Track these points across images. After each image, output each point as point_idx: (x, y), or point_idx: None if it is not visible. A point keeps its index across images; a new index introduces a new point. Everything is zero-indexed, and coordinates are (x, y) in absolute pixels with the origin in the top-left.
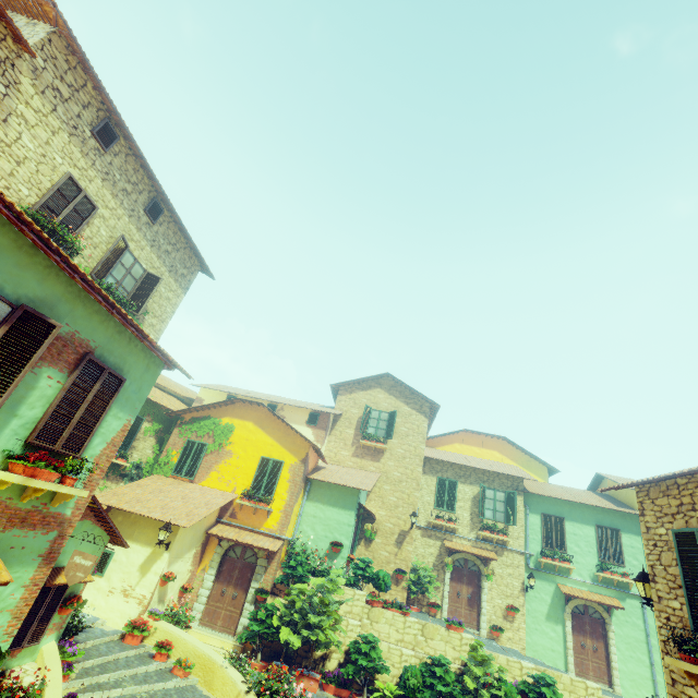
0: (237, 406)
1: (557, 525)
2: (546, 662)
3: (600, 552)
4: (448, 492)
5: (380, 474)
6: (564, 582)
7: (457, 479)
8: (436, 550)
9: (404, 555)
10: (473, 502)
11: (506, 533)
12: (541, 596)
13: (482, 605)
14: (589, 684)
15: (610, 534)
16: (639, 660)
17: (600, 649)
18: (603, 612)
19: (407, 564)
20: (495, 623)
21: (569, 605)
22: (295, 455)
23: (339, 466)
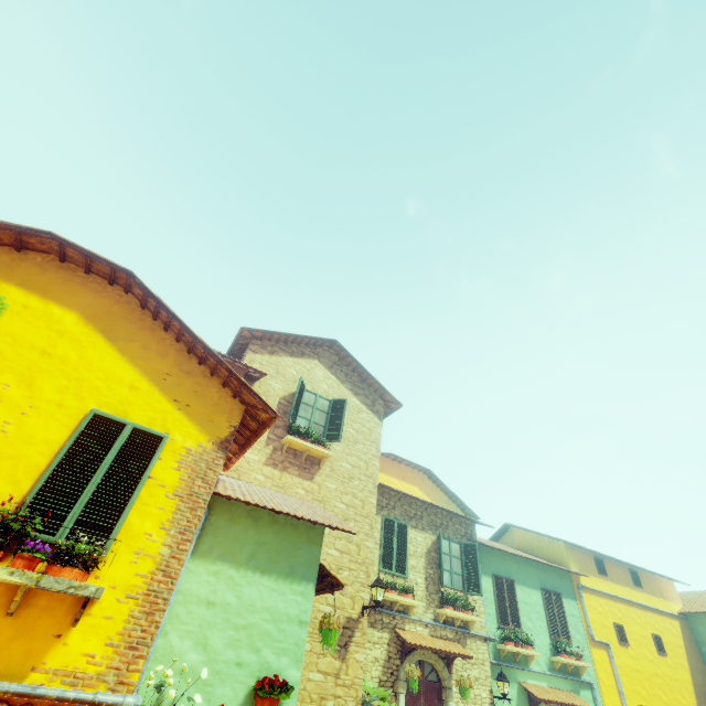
0: (32, 258)
1: (509, 590)
2: None
3: (550, 626)
4: (398, 542)
5: (317, 504)
6: (525, 679)
7: (407, 521)
8: (384, 650)
9: (351, 675)
10: (428, 558)
11: (472, 609)
12: None
13: None
14: None
15: (554, 601)
16: None
17: None
18: None
19: (357, 694)
20: None
21: None
22: (200, 425)
23: (239, 480)
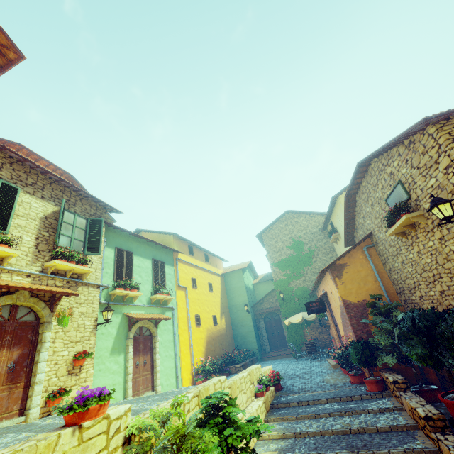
0: None
1: (128, 258)
2: None
3: (154, 280)
4: None
5: None
6: (129, 311)
7: (20, 185)
8: None
9: None
10: (44, 223)
11: (88, 264)
12: (108, 330)
13: (39, 369)
14: (222, 379)
15: (160, 266)
16: (170, 356)
17: (148, 361)
18: (154, 327)
19: None
20: (56, 387)
21: (133, 331)
22: None
23: None
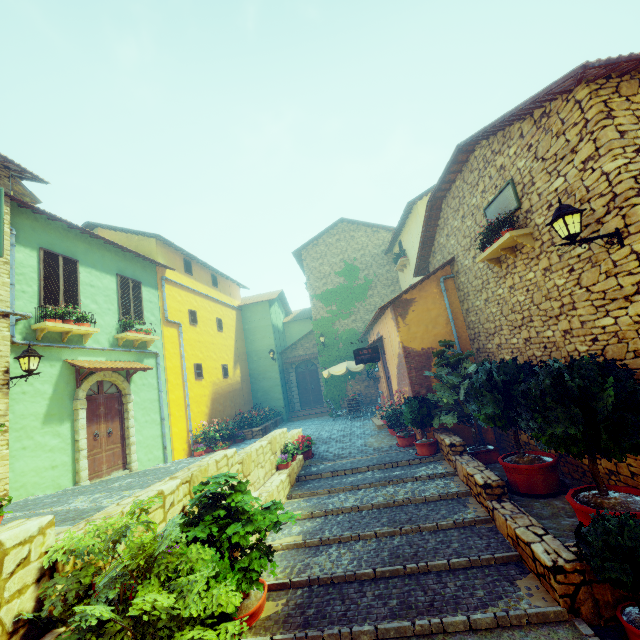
0: None
1: (69, 270)
2: (43, 492)
3: (122, 309)
4: None
5: None
6: (75, 357)
7: None
8: None
9: None
10: None
11: None
12: (36, 387)
13: None
14: (229, 454)
15: (132, 288)
16: (153, 421)
17: (116, 430)
18: (124, 382)
19: None
20: None
21: (85, 387)
22: None
23: None
